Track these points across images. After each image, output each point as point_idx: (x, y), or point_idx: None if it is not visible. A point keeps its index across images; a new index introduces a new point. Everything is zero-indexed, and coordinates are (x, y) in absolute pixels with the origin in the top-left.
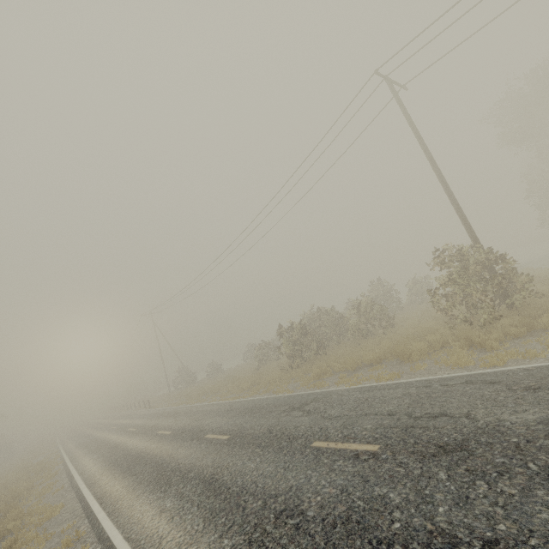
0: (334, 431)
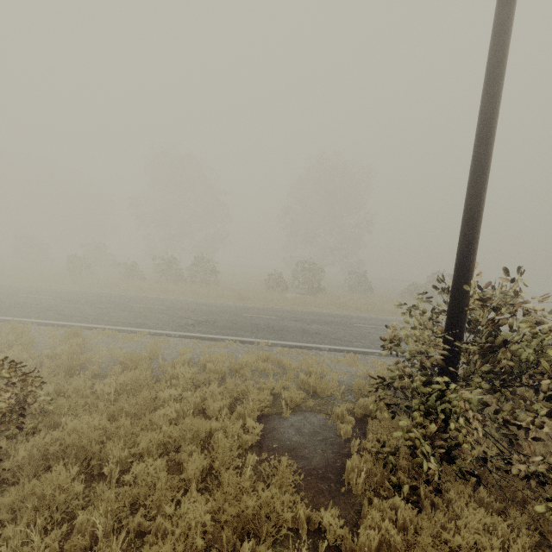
0: (385, 330)
